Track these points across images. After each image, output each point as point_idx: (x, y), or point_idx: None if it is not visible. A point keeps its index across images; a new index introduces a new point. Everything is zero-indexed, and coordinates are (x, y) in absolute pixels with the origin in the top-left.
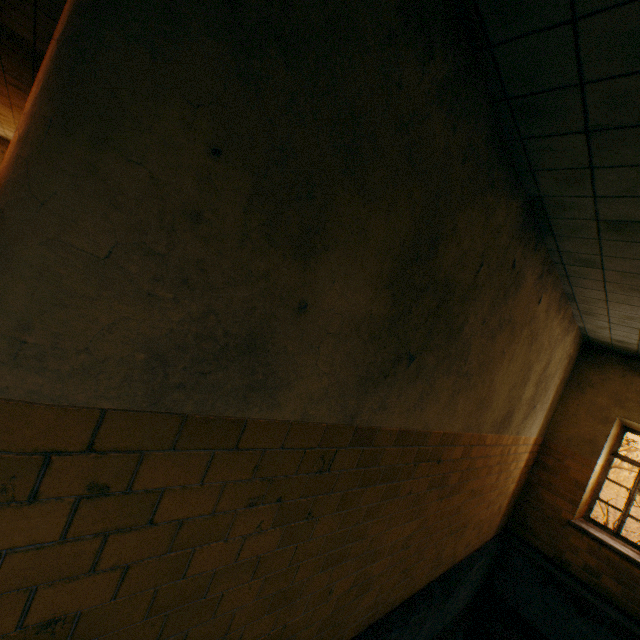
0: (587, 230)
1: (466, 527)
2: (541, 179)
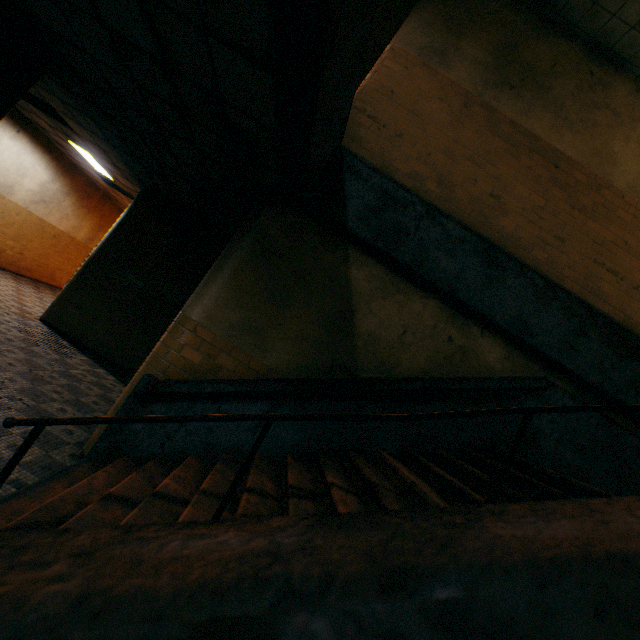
0: (636, 40)
1: (637, 293)
2: (582, 28)
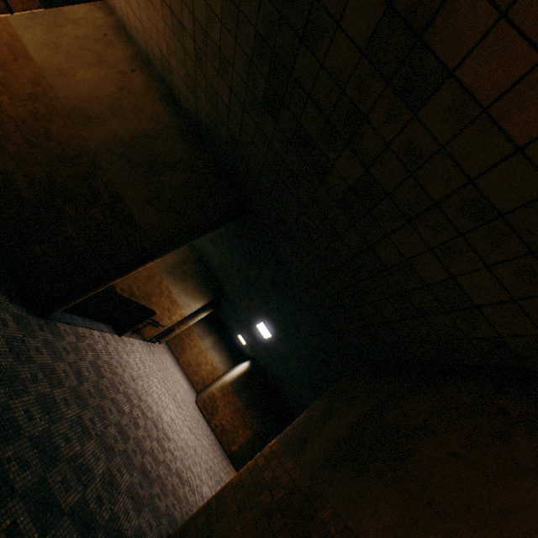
0: None
1: None
2: None
